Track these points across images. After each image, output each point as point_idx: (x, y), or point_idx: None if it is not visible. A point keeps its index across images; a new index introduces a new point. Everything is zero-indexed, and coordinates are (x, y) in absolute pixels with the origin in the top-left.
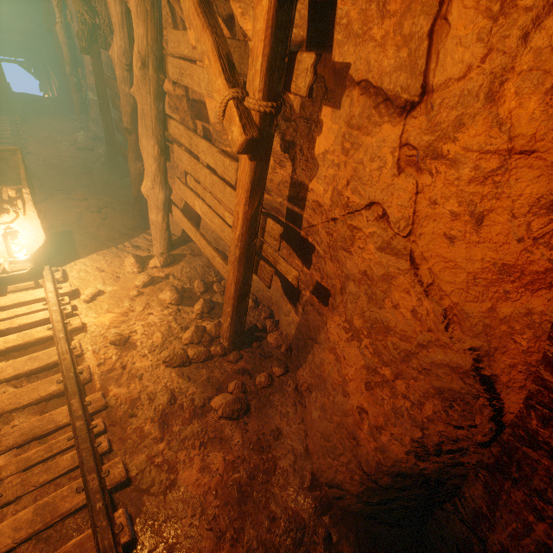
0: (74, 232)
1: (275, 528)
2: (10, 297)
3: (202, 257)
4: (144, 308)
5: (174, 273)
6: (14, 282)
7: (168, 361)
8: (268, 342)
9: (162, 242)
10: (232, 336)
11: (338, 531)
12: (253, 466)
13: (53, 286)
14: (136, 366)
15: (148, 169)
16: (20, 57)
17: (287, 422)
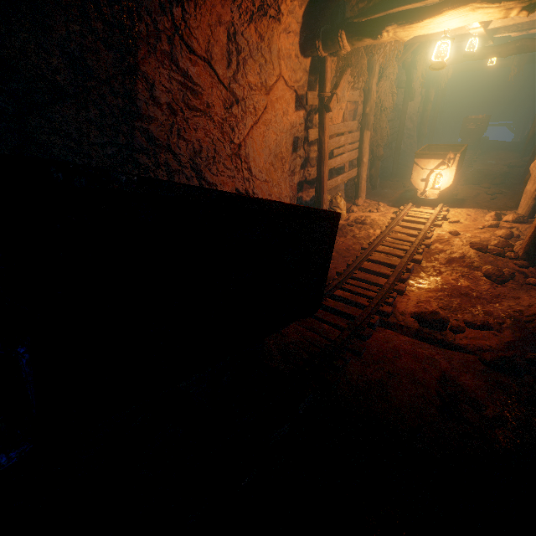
0: (467, 199)
1: (471, 308)
2: (419, 209)
3: None
4: (479, 232)
5: (518, 228)
6: (424, 206)
7: (473, 243)
8: None
9: (525, 209)
10: (528, 245)
11: (510, 326)
12: (483, 297)
13: (439, 209)
14: (453, 242)
15: None
16: (510, 120)
17: (529, 298)
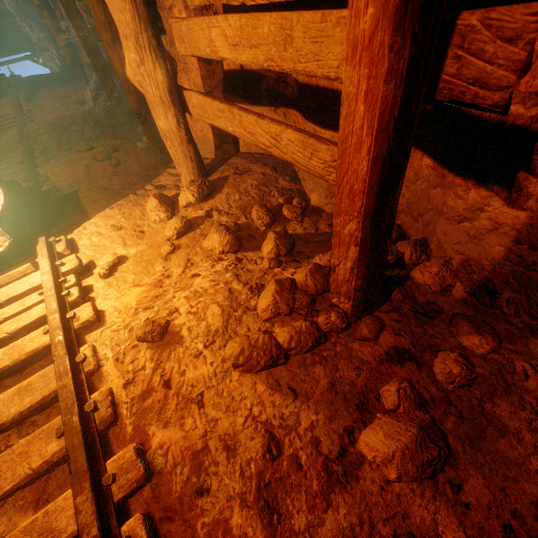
0: (82, 188)
1: None
2: None
3: (252, 173)
4: (185, 269)
5: (217, 207)
6: (5, 269)
7: (243, 364)
8: (418, 284)
9: (189, 165)
10: (360, 289)
11: None
12: None
13: (48, 264)
14: (187, 379)
15: (120, 23)
16: (25, 49)
17: None
